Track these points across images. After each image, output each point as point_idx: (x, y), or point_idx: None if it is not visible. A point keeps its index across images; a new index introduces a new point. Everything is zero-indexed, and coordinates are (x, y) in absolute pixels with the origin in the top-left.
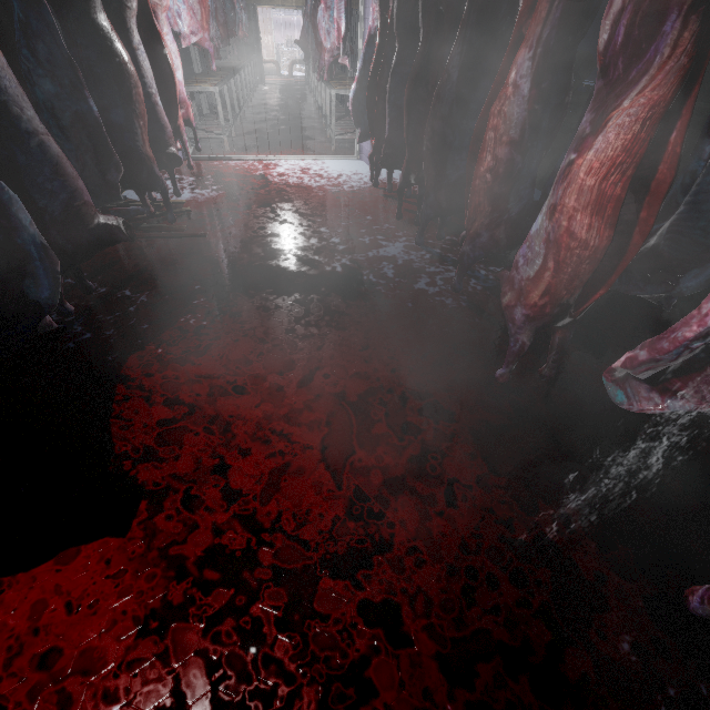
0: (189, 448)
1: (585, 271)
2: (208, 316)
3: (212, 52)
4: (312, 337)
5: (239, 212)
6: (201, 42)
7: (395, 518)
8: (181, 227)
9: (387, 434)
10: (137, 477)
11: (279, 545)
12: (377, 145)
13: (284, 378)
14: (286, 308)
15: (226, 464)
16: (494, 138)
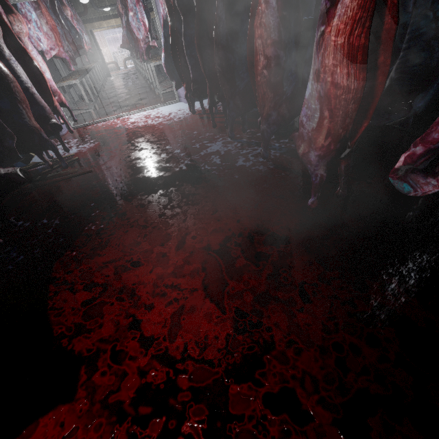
0: (108, 316)
1: (351, 110)
2: (103, 221)
3: (68, 59)
4: (177, 215)
5: (110, 151)
6: (59, 55)
7: (270, 323)
8: (74, 170)
9: (247, 264)
10: (73, 349)
11: (190, 370)
12: (188, 87)
13: (165, 247)
14: (156, 201)
15: (138, 319)
16: (261, 43)
